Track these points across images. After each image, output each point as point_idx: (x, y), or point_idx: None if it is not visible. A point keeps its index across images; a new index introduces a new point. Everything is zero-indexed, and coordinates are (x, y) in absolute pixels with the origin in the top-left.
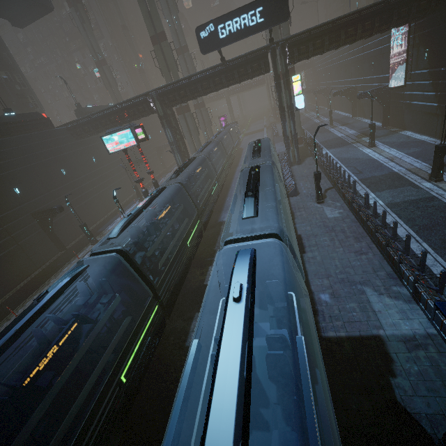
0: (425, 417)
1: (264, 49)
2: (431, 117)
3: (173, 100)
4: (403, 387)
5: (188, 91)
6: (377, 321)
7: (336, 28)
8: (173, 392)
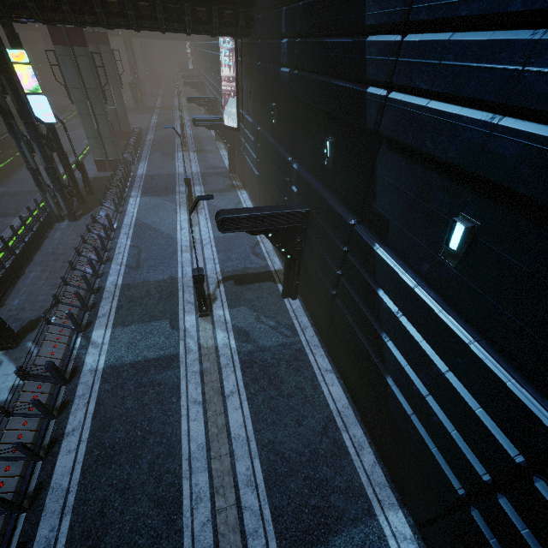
0: None
1: None
2: (257, 187)
3: None
4: None
5: None
6: None
7: None
8: None
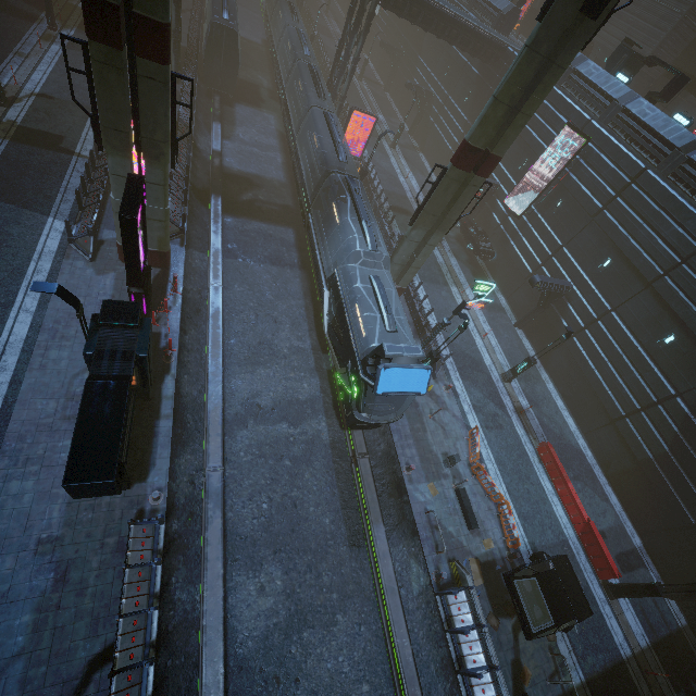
0: None
1: None
2: (378, 52)
3: None
4: None
5: None
6: None
7: None
8: (240, 87)
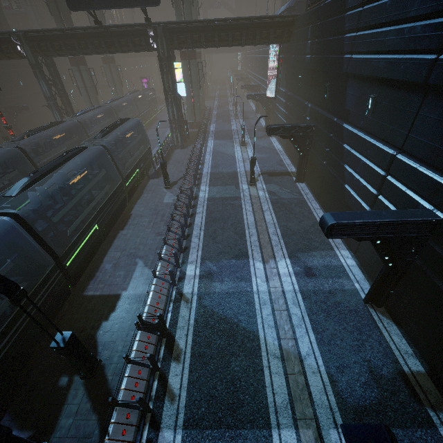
0: (103, 344)
1: (148, 25)
2: None
3: (47, 49)
4: (106, 327)
5: (63, 45)
6: (127, 285)
7: (210, 28)
8: None
